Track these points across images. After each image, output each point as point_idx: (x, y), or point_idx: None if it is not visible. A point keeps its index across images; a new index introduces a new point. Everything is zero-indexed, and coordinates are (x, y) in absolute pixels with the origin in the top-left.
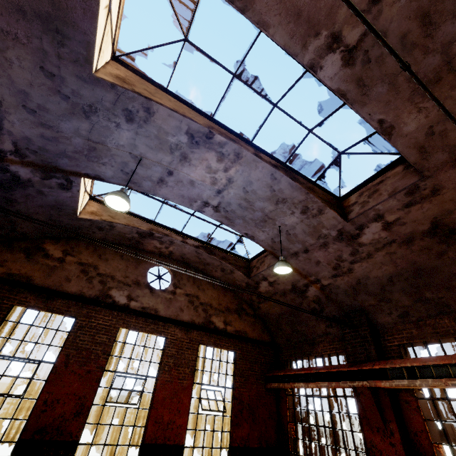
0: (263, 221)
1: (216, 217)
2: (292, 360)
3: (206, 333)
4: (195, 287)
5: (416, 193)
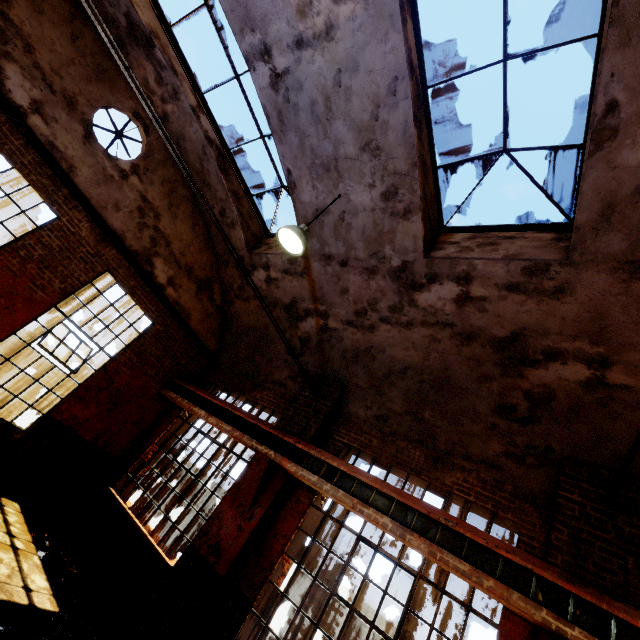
0: (325, 169)
1: (267, 100)
2: (220, 388)
3: (130, 267)
4: (166, 201)
5: (537, 277)
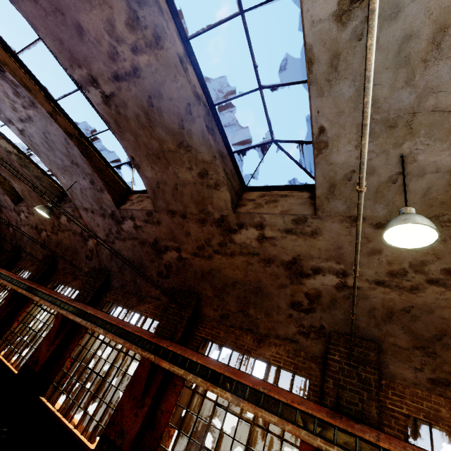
0: None
1: None
2: None
3: None
4: None
5: (29, 210)
